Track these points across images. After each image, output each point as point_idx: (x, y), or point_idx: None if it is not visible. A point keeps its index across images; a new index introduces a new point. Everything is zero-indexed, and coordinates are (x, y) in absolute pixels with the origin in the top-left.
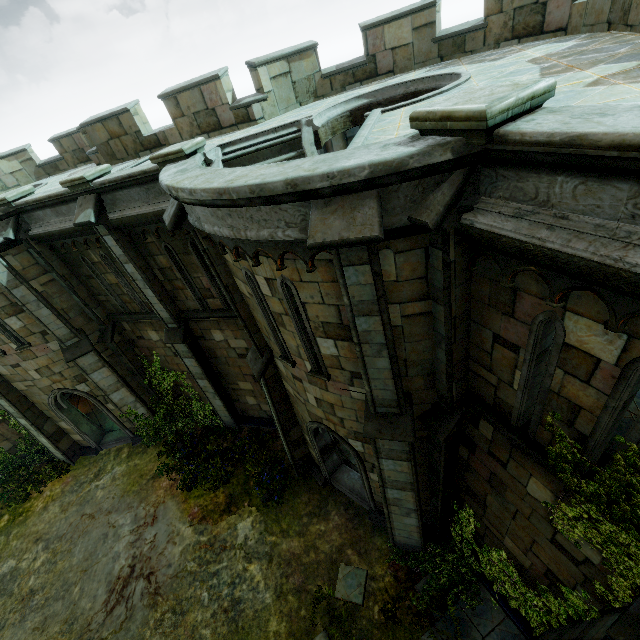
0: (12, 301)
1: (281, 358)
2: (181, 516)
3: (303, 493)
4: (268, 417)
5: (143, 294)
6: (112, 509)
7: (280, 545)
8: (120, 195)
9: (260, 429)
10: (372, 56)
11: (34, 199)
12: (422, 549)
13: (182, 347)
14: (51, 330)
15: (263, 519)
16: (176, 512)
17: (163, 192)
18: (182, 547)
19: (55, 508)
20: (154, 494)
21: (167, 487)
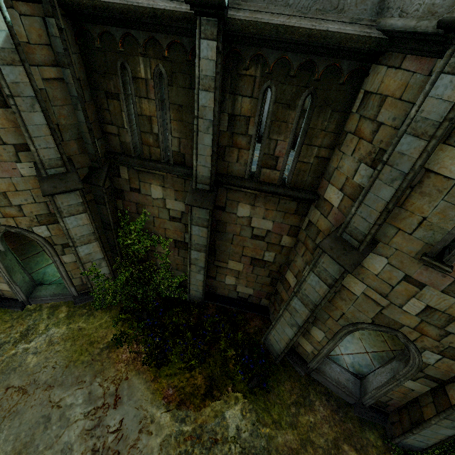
0: None
1: (429, 258)
2: (153, 398)
3: (285, 380)
4: (236, 298)
5: (196, 139)
6: (53, 382)
7: (275, 438)
8: None
9: (226, 308)
10: None
11: None
12: (424, 450)
13: (202, 213)
14: (35, 146)
15: (252, 407)
16: (145, 392)
17: (340, 7)
18: (161, 438)
19: None
20: (112, 368)
21: (128, 360)
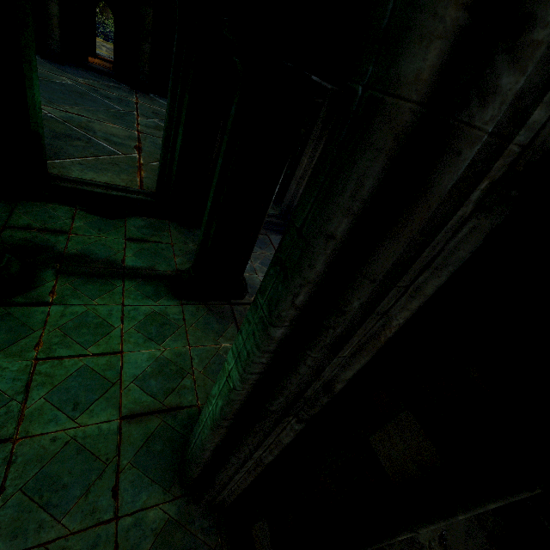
0: None
1: None
2: None
3: None
4: None
5: None
6: None
7: None
8: None
9: None
10: None
11: None
12: None
13: None
14: None
15: None
16: None
17: None
18: None
19: None
20: None
21: None
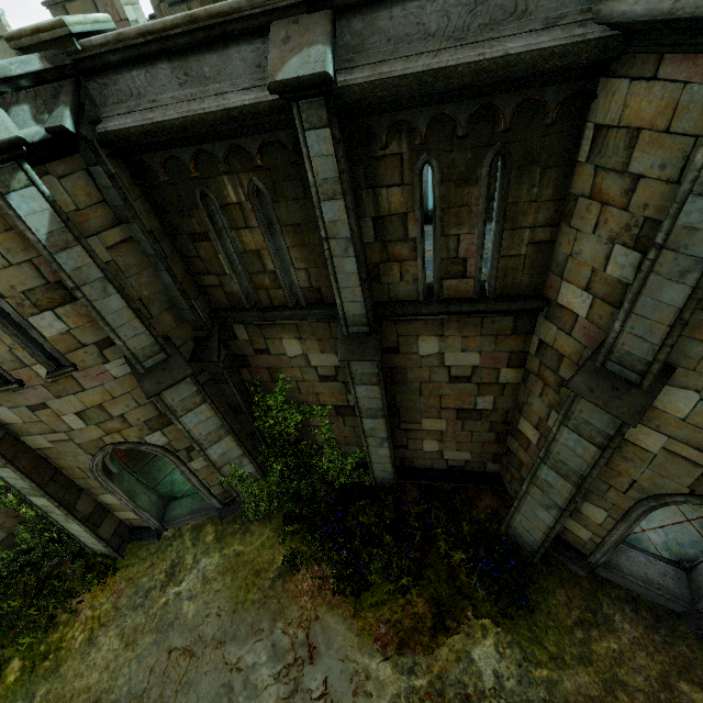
0: (48, 279)
1: None
2: (360, 642)
3: (555, 588)
4: (446, 468)
5: (332, 268)
6: (224, 636)
7: (560, 683)
8: (389, 19)
9: (434, 486)
10: None
11: (142, 27)
12: None
13: (366, 367)
14: (121, 339)
15: (512, 639)
16: (348, 635)
17: (520, 8)
18: (386, 701)
19: (110, 640)
20: (293, 605)
21: (313, 591)
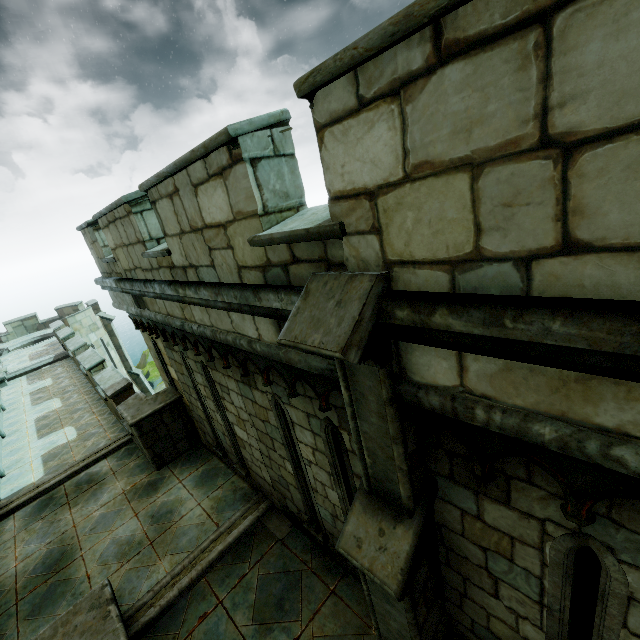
0: None
1: None
2: None
3: None
4: None
5: None
6: None
7: None
8: None
9: None
10: (61, 316)
11: None
12: None
13: None
14: None
15: None
16: None
17: None
18: None
19: None
20: None
21: None
